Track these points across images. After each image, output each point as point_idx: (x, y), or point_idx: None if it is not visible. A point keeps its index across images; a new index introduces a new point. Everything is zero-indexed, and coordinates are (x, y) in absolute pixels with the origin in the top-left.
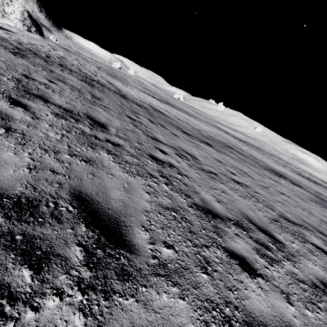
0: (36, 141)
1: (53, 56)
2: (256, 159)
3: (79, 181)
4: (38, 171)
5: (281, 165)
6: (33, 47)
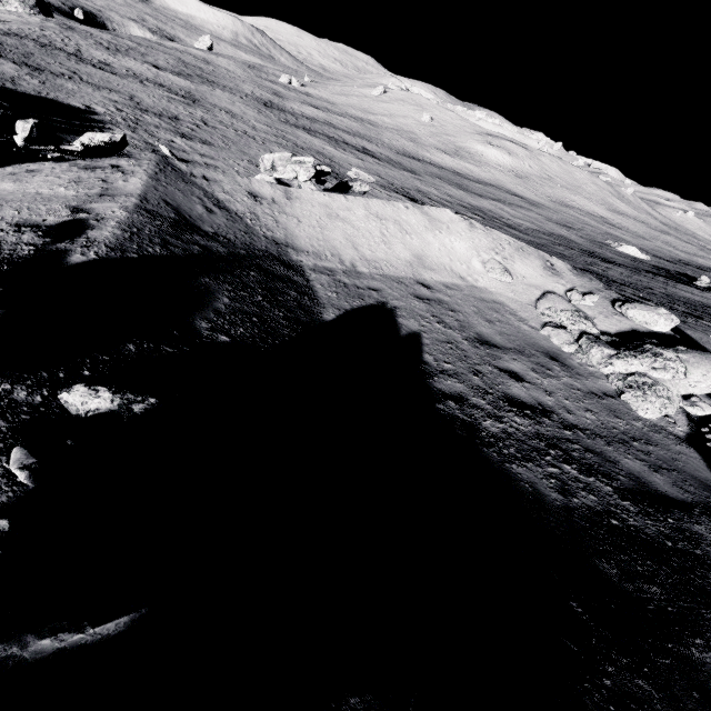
0: (2, 47)
1: (33, 36)
2: (189, 95)
3: (7, 51)
4: (1, 48)
5: (269, 116)
6: (20, 31)
